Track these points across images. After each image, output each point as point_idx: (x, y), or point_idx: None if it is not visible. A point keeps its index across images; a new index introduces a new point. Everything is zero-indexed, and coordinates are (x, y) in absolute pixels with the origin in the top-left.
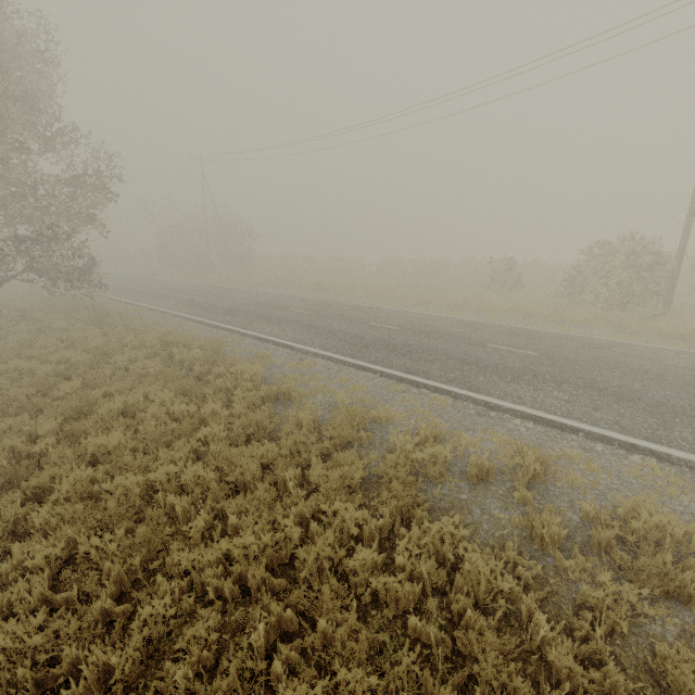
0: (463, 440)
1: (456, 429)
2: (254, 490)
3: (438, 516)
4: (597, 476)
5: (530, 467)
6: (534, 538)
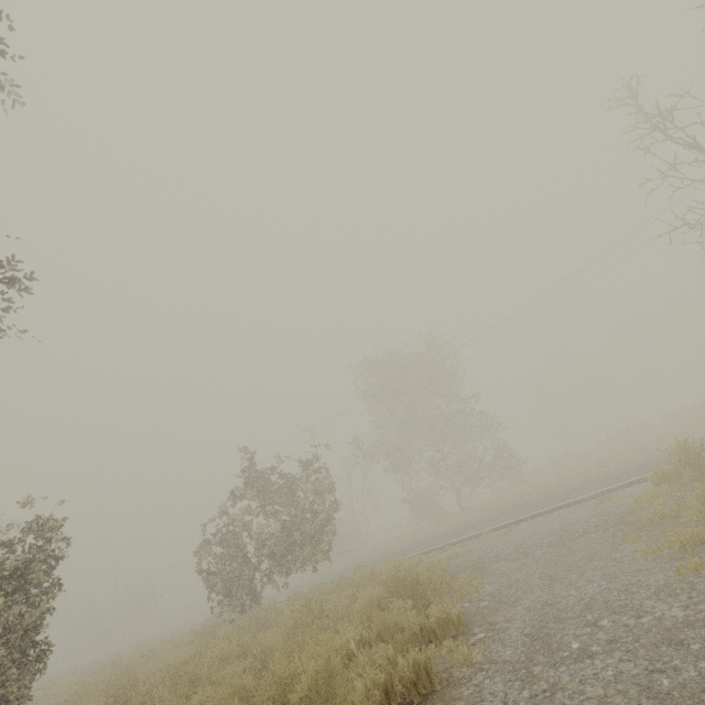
0: None
1: None
2: None
3: None
4: None
5: (140, 645)
6: None
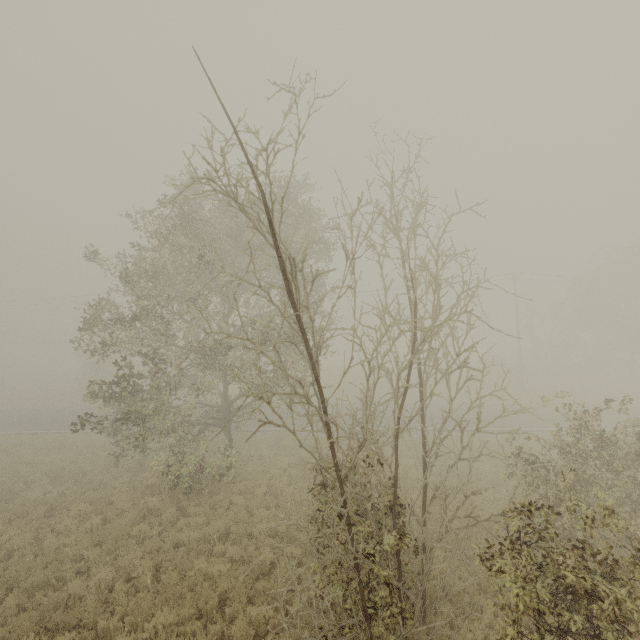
0: None
1: None
2: None
3: None
4: None
5: None
6: None
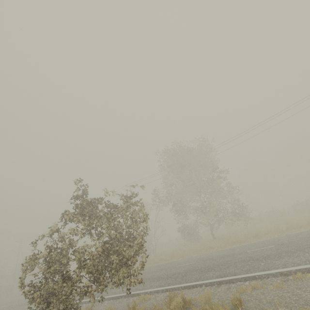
0: None
1: None
2: None
3: None
4: None
5: None
6: None
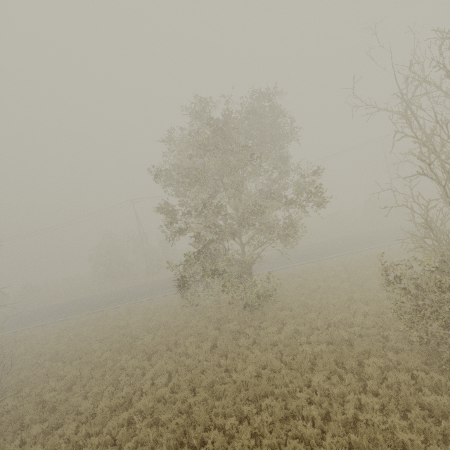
0: None
1: None
2: None
3: None
4: None
5: None
6: None
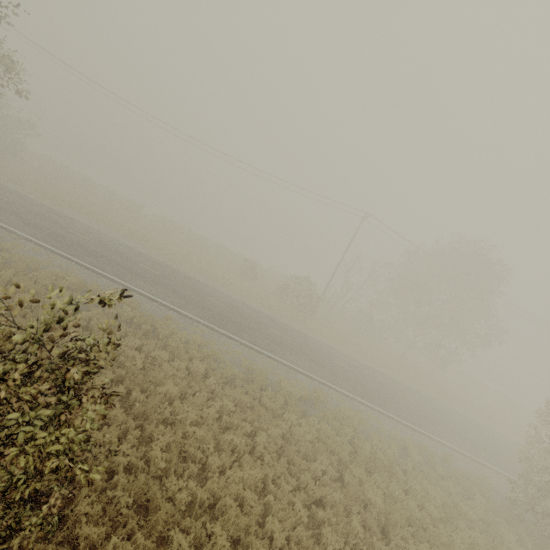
0: (292, 384)
1: (286, 378)
2: (247, 410)
3: (301, 415)
4: (327, 397)
5: (321, 397)
6: (327, 419)
